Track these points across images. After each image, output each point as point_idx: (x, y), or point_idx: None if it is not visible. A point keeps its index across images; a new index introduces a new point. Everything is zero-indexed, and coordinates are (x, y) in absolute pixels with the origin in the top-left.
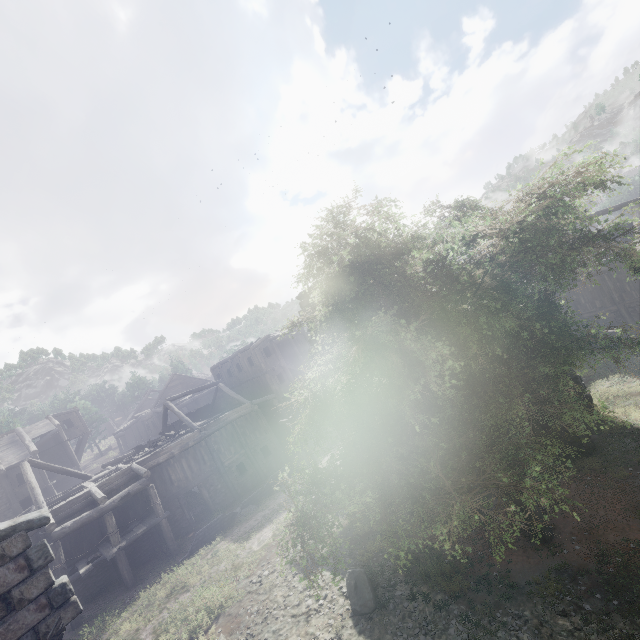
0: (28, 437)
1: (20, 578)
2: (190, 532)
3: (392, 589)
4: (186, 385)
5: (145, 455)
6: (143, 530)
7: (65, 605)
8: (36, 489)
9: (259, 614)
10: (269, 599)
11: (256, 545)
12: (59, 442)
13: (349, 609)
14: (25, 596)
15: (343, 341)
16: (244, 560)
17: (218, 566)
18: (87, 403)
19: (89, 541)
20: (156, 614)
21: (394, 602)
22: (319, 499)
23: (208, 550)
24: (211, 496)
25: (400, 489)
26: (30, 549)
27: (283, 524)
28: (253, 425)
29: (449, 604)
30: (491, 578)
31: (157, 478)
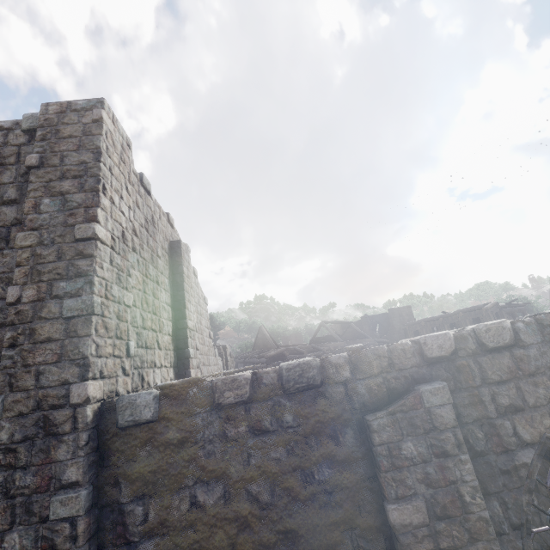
0: None
1: None
2: None
3: None
4: None
5: None
6: None
7: None
8: None
9: None
10: None
11: None
12: None
13: None
14: None
15: None
16: None
17: None
18: None
19: None
20: None
21: None
22: None
23: None
24: None
25: None
26: None
27: None
28: None
29: None
30: None
31: None
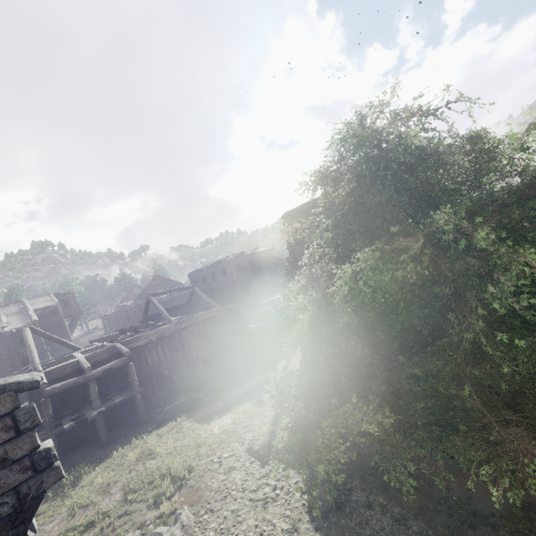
0: (31, 308)
1: (5, 437)
2: (158, 407)
3: (348, 493)
4: (165, 285)
5: (127, 338)
6: (120, 400)
7: (48, 469)
8: (34, 352)
9: (219, 492)
10: (228, 480)
11: (217, 429)
12: (56, 316)
13: (305, 504)
14: (9, 456)
15: (329, 259)
16: (206, 440)
17: (182, 441)
18: (82, 289)
19: (74, 402)
20: (126, 473)
21: (350, 506)
22: (323, 408)
23: (174, 425)
24: (179, 380)
25: (407, 411)
26: (18, 410)
27: (241, 414)
28: (220, 326)
29: (408, 519)
30: (450, 501)
31: (136, 358)
